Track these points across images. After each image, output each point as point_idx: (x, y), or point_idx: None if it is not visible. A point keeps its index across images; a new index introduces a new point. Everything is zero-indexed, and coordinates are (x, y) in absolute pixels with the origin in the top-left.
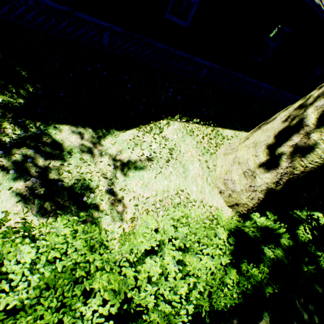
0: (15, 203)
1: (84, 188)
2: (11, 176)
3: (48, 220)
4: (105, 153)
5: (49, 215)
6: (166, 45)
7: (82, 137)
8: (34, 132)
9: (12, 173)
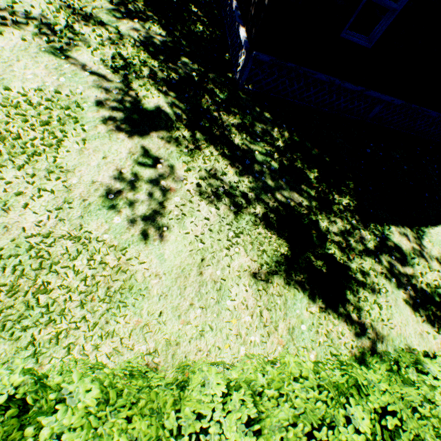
0: (410, 311)
1: (439, 296)
2: (393, 284)
3: (436, 329)
4: (430, 256)
5: (438, 325)
6: (438, 113)
7: (408, 239)
8: (379, 236)
9: (392, 281)
